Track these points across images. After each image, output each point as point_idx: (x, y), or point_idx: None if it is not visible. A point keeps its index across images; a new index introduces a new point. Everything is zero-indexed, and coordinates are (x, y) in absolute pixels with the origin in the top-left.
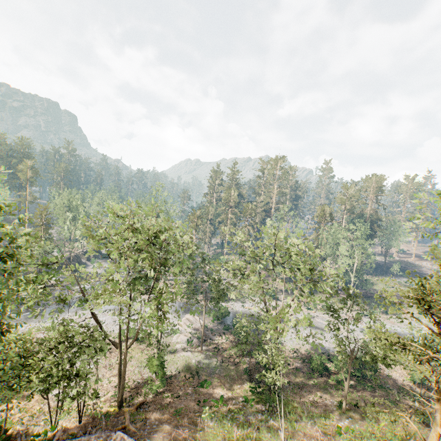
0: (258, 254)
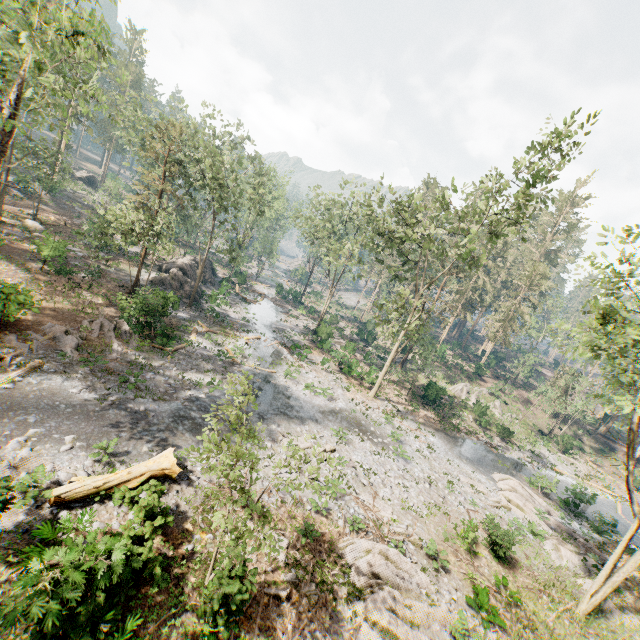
0: None
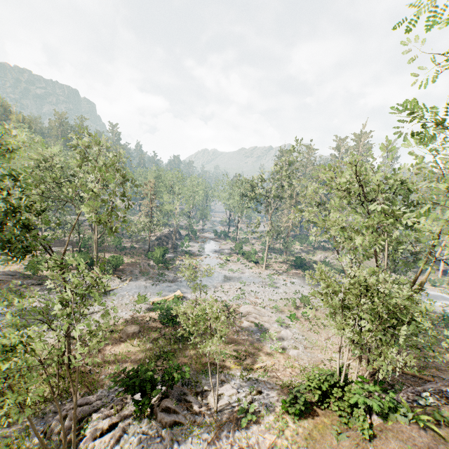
0: None
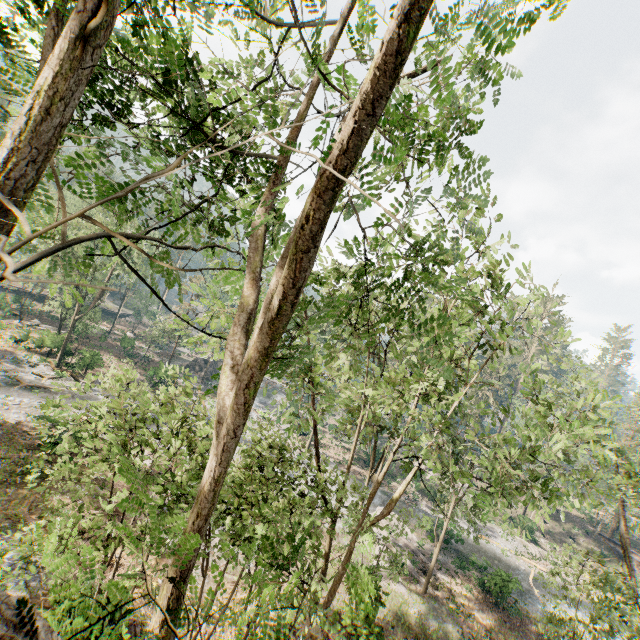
0: None
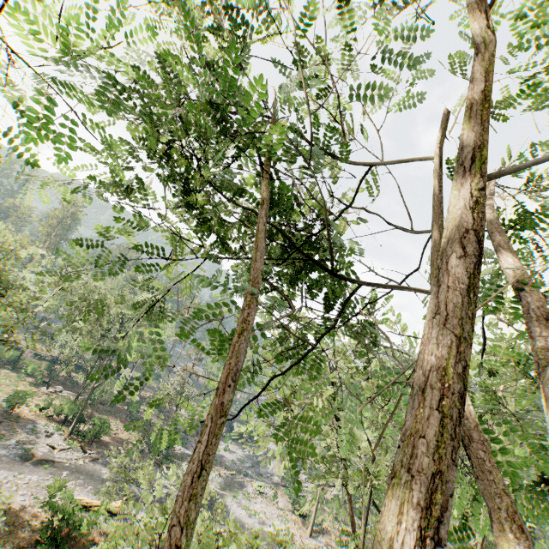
0: None
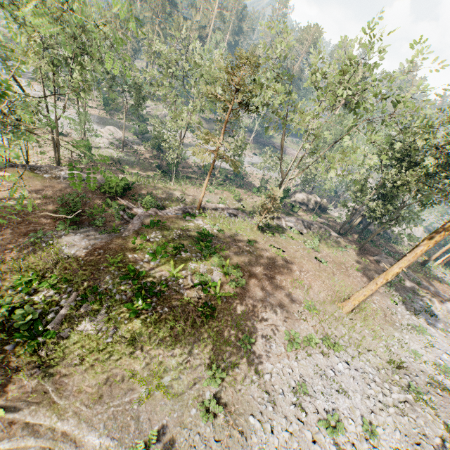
0: (171, 62)
